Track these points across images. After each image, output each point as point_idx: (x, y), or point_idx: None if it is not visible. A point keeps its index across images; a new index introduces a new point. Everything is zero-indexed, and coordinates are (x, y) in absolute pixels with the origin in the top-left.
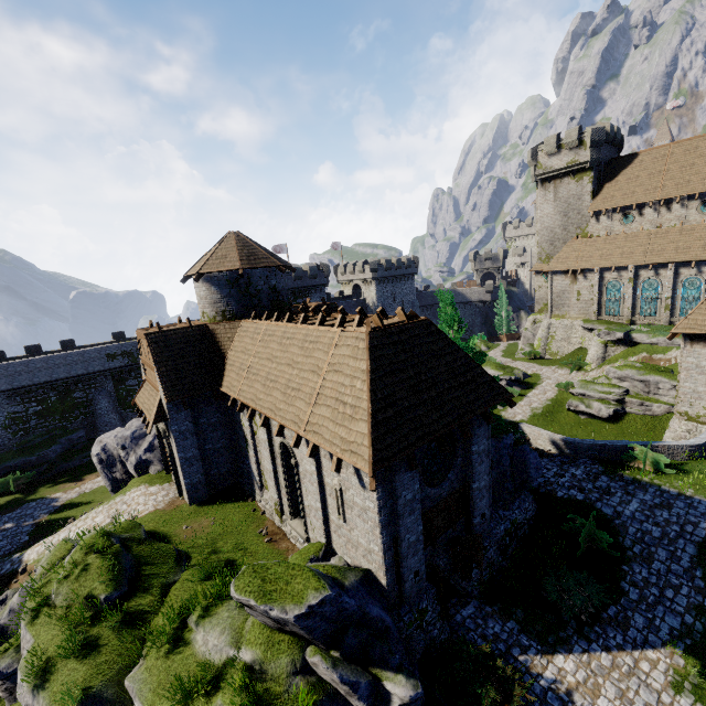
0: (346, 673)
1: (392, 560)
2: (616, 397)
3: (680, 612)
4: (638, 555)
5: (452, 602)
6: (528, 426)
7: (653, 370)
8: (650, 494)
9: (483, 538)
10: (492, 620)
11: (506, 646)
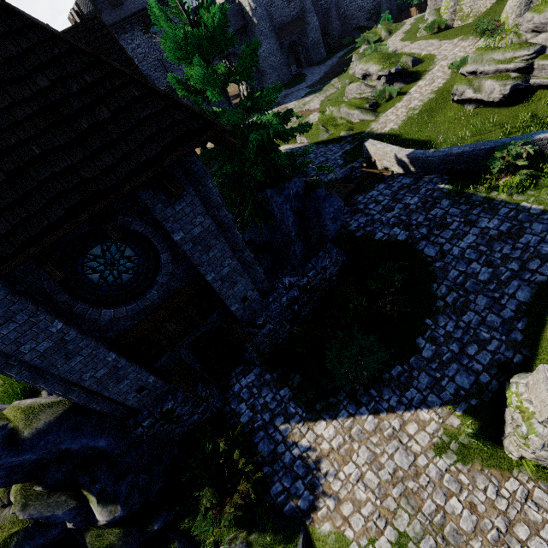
0: (39, 510)
1: (87, 395)
2: (519, 65)
3: (476, 371)
4: (449, 305)
5: (236, 372)
6: (374, 144)
7: None
8: (498, 219)
9: (255, 318)
10: (267, 389)
11: (271, 416)
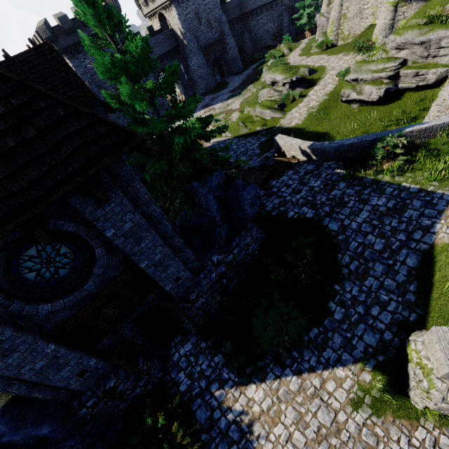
0: None
1: (28, 386)
2: (389, 74)
3: (380, 330)
4: (353, 272)
5: (176, 341)
6: (282, 137)
7: (440, 22)
8: (385, 198)
9: (189, 294)
10: (203, 356)
11: (207, 383)
